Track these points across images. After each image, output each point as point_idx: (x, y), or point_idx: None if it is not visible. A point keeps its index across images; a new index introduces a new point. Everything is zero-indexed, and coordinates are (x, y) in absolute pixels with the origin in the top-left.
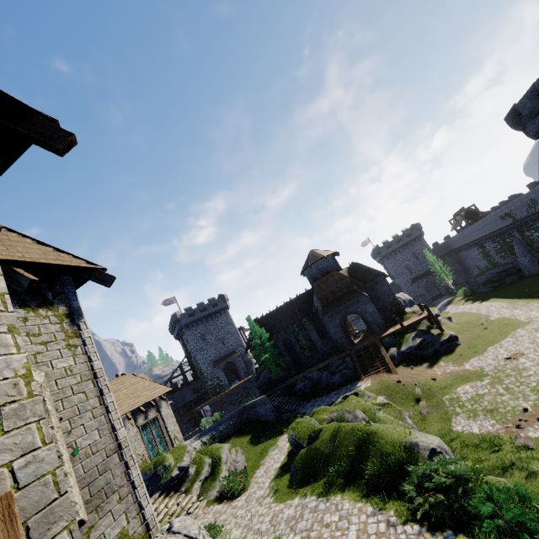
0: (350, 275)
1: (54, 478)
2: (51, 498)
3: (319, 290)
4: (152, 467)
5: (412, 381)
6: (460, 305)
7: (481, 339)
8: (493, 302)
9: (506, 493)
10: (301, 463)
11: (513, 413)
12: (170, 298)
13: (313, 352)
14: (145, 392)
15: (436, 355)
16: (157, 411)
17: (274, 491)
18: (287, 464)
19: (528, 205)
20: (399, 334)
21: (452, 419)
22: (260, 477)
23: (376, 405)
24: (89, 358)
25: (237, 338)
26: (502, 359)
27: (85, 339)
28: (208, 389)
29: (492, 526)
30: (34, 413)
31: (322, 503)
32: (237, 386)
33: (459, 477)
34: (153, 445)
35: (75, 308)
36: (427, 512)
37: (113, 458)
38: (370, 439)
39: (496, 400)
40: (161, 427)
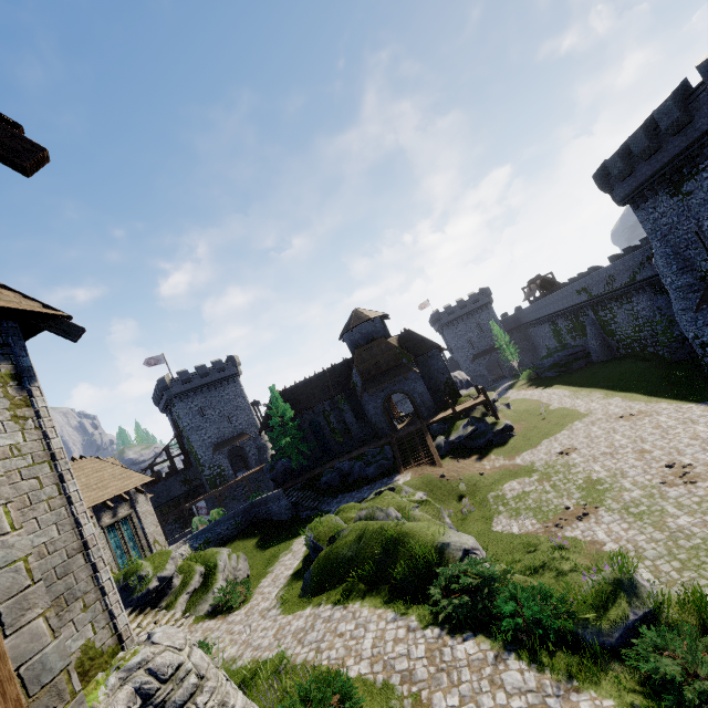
0: (401, 345)
1: (26, 565)
2: (24, 585)
3: (361, 360)
4: (120, 579)
5: (457, 475)
6: (522, 390)
7: (537, 431)
8: (557, 390)
9: (530, 591)
10: (317, 569)
11: (555, 512)
12: (157, 356)
13: (347, 437)
14: (114, 482)
15: (488, 447)
16: (130, 507)
17: (282, 602)
18: (301, 571)
19: (606, 281)
20: (450, 421)
21: (494, 519)
22: (266, 587)
23: (413, 502)
24: (45, 434)
25: (250, 415)
26: (554, 453)
27: (39, 410)
28: (205, 480)
29: (510, 625)
30: (1, 496)
31: (338, 611)
32: (245, 477)
33: (487, 578)
34: (124, 550)
35: (24, 367)
36: (450, 615)
37: (76, 559)
38: (400, 539)
39: (541, 498)
40: (136, 528)
